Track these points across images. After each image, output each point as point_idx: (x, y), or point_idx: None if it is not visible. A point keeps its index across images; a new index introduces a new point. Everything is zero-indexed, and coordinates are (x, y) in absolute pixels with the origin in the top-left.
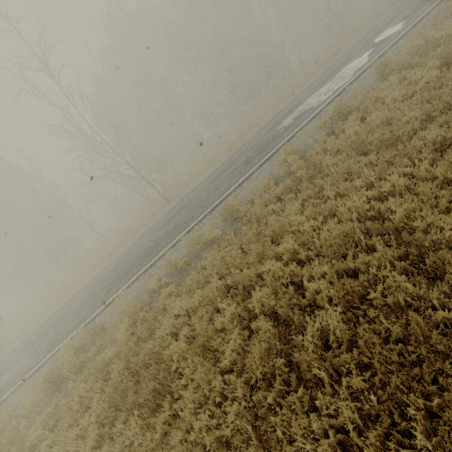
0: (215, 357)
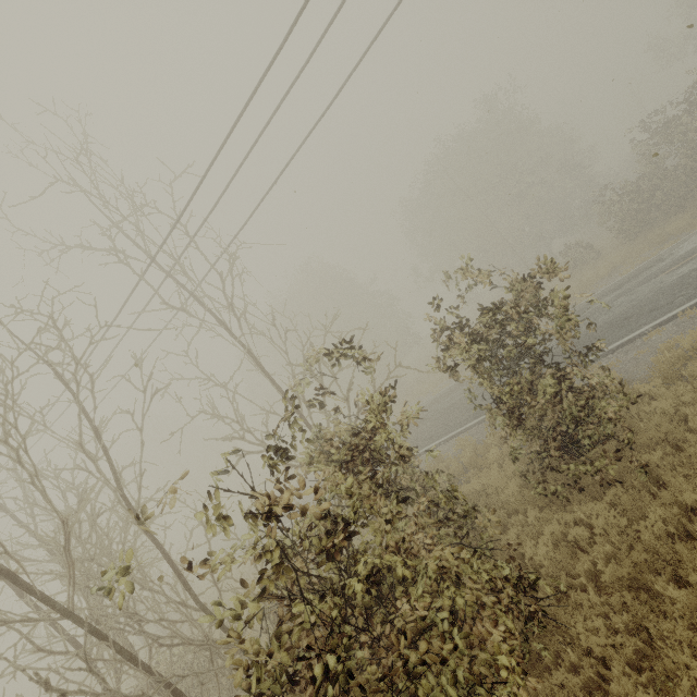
0: None
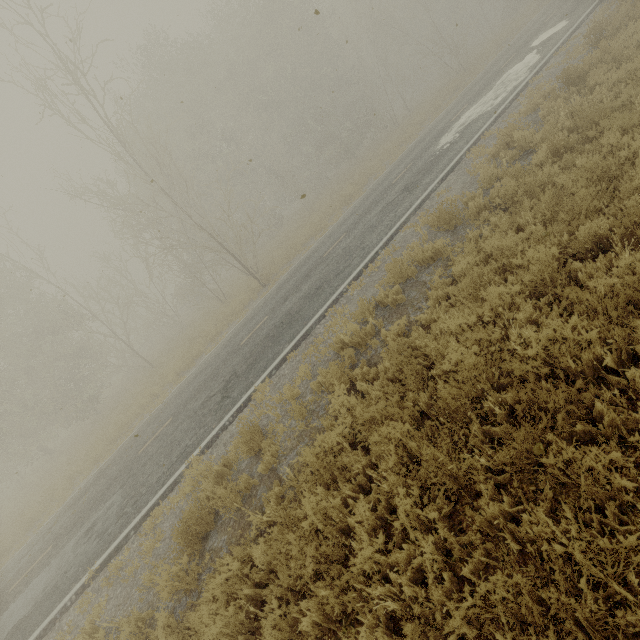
0: None
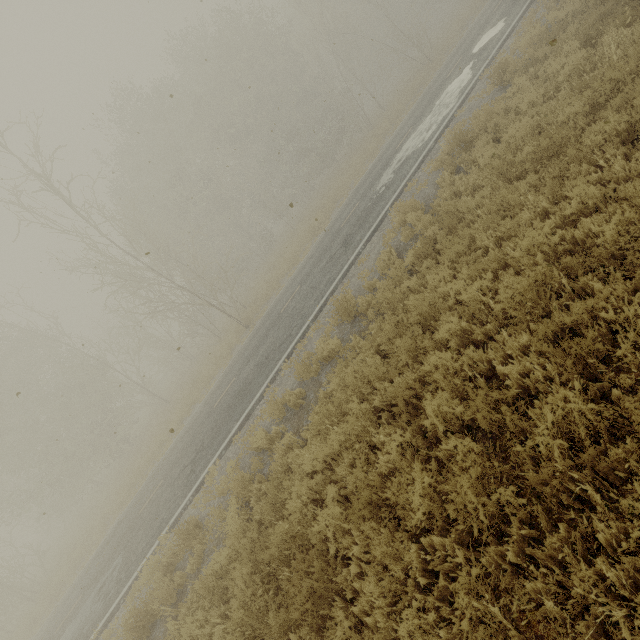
0: (394, 516)
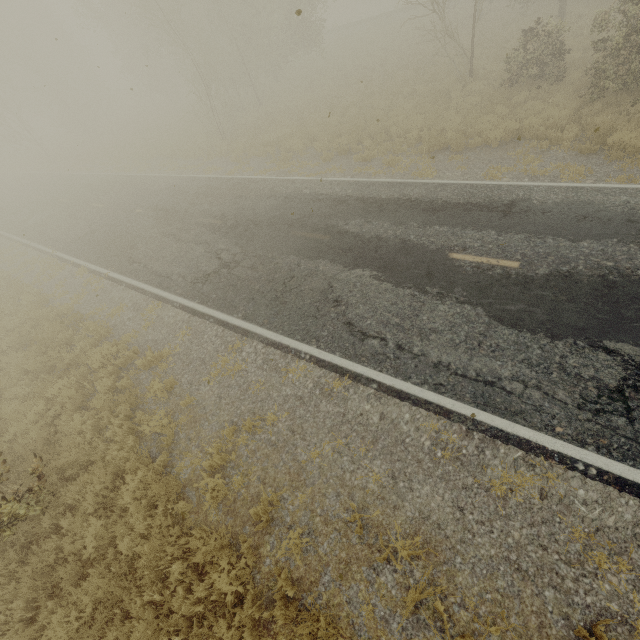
0: None
